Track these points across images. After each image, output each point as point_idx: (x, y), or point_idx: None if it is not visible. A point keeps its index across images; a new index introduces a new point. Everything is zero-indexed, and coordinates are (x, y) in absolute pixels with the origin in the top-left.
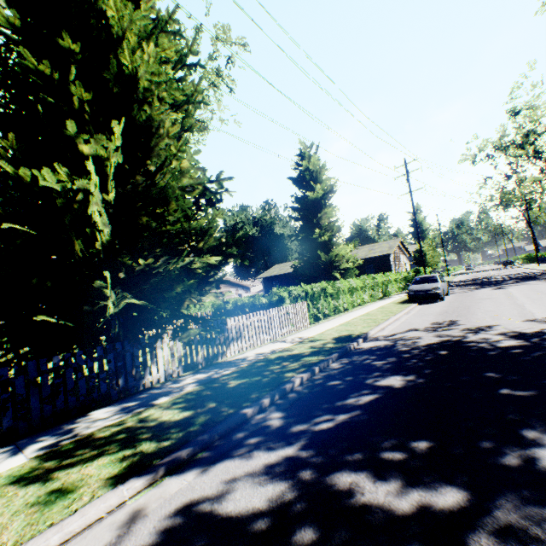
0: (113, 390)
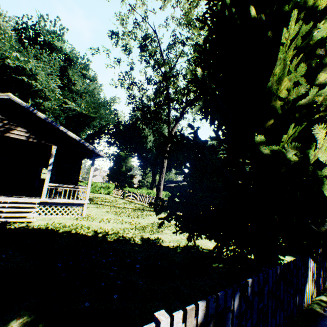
0: (294, 307)
